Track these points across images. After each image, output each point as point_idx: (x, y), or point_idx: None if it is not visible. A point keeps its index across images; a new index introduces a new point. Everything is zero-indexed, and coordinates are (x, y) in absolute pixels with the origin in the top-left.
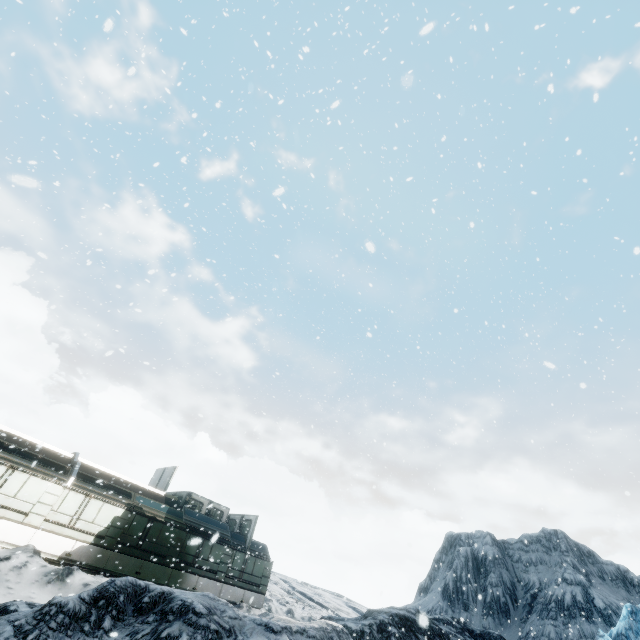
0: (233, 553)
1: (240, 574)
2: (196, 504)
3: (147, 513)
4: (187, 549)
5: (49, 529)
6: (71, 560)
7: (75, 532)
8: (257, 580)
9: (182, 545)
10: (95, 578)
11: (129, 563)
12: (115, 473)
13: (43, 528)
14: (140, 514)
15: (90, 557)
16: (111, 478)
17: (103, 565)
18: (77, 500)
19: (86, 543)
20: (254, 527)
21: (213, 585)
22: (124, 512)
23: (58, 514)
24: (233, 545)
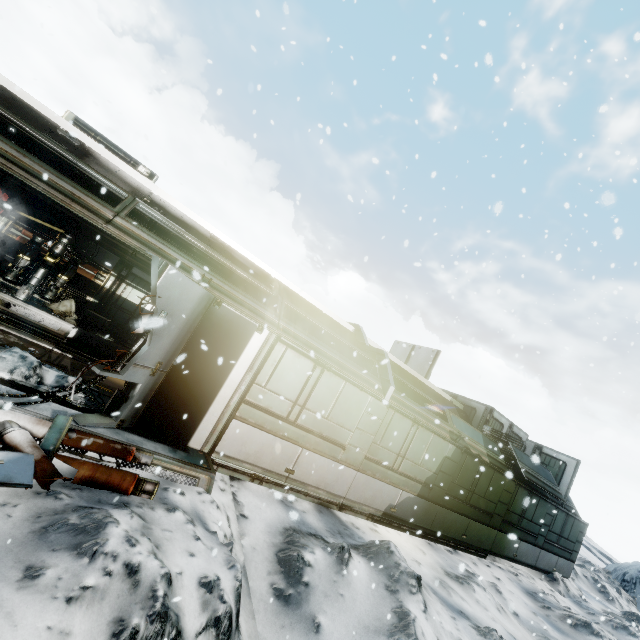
0: (555, 512)
1: (557, 538)
2: (495, 425)
3: (471, 449)
4: (513, 506)
5: (370, 471)
6: (395, 517)
7: (399, 477)
8: (570, 545)
9: (509, 500)
10: (473, 600)
11: (455, 522)
12: (399, 363)
13: (363, 469)
14: (471, 455)
15: (415, 513)
16: (401, 373)
17: (428, 524)
18: (402, 428)
19: (411, 494)
20: (573, 476)
21: (531, 551)
22: (454, 451)
23: (380, 449)
24: (549, 498)
